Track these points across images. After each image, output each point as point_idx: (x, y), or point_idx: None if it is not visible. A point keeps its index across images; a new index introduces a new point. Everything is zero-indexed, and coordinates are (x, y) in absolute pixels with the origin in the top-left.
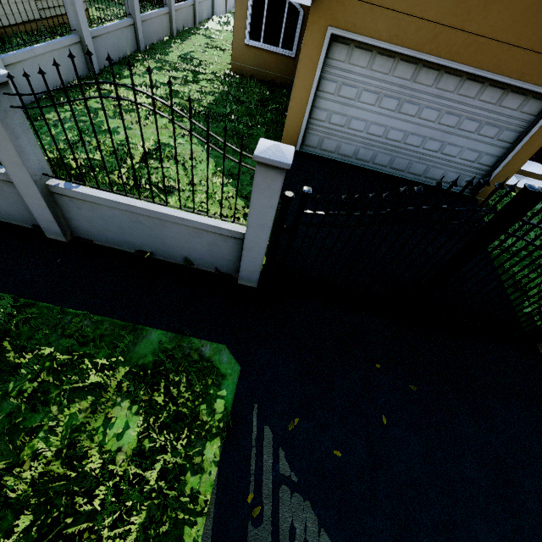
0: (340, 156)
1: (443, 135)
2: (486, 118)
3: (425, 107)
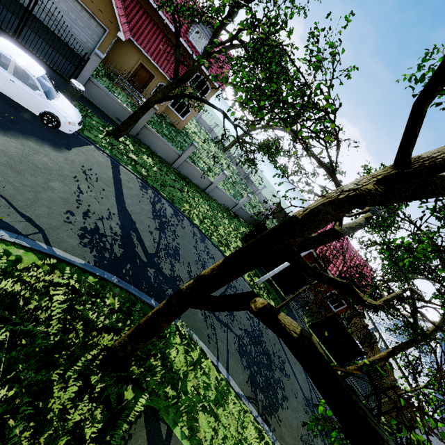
0: (21, 1)
1: (71, 22)
2: (86, 24)
3: (61, 2)
